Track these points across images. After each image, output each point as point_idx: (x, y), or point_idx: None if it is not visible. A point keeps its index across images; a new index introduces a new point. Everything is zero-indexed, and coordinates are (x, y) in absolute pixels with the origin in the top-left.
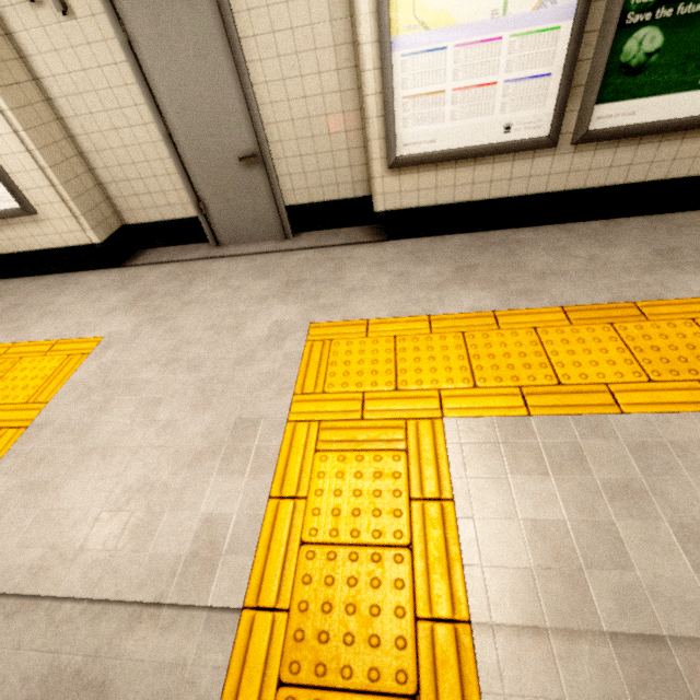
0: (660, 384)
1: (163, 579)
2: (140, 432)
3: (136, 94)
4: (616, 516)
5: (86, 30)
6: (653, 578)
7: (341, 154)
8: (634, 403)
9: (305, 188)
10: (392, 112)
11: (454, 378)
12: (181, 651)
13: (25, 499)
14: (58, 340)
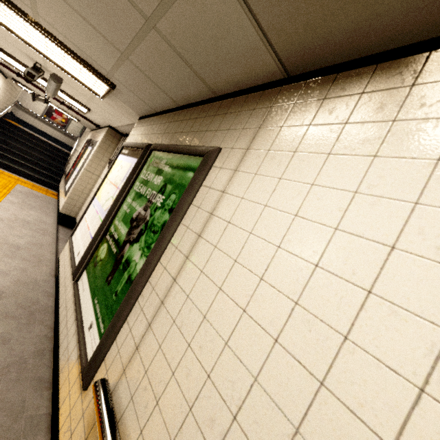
0: None
1: None
2: None
3: None
4: None
5: None
6: None
7: None
8: None
9: None
10: (80, 218)
11: None
12: None
13: None
14: None
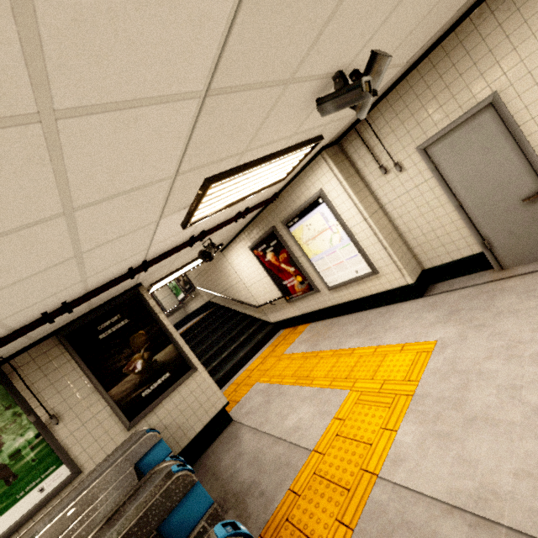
0: None
1: None
2: (514, 409)
3: (436, 191)
4: None
5: (410, 173)
6: None
7: None
8: None
9: None
10: None
11: None
12: None
13: (437, 442)
14: (404, 343)
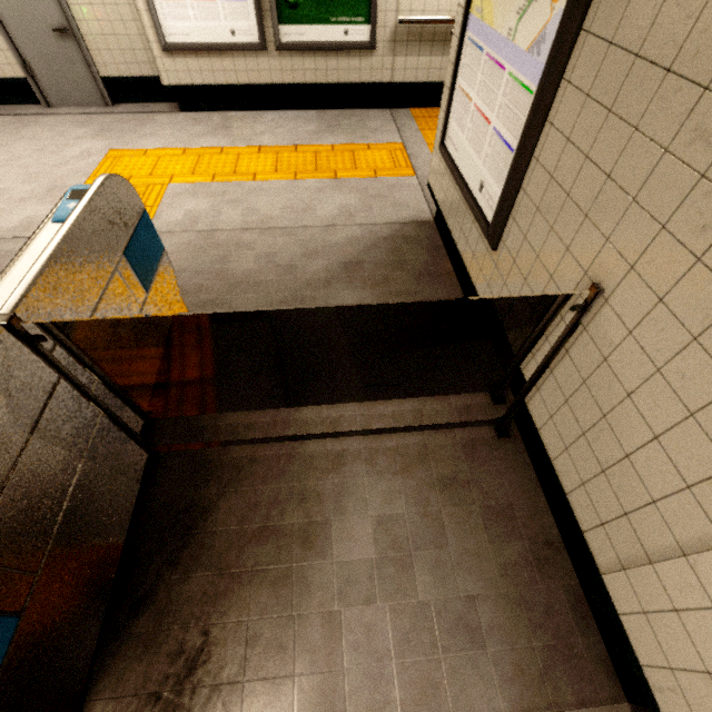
0: (278, 173)
1: (2, 233)
2: None
3: None
4: (225, 207)
5: None
6: (225, 219)
7: (136, 39)
8: (262, 178)
9: (114, 64)
10: (153, 8)
11: (184, 171)
12: (12, 247)
13: None
14: None
